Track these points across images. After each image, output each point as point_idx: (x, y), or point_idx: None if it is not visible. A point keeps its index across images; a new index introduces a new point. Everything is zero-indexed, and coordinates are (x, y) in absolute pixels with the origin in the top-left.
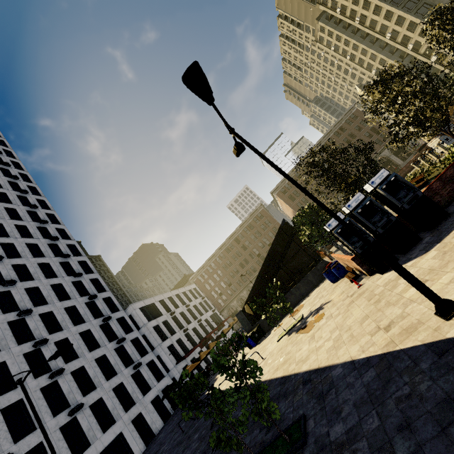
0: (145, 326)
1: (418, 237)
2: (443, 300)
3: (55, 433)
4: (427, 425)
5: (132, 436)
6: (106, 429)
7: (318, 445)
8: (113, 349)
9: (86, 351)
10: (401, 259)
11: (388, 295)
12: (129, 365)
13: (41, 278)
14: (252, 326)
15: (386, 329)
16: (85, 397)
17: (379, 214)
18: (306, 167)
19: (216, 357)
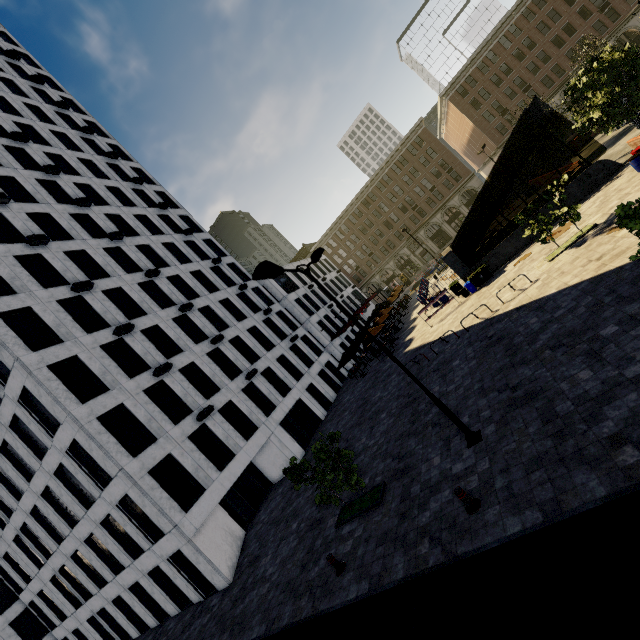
0: (286, 299)
1: None
2: None
3: (240, 395)
4: None
5: (311, 402)
6: (284, 395)
7: None
8: (261, 321)
9: (234, 321)
10: None
11: None
12: (283, 339)
13: (147, 234)
14: (469, 269)
15: None
16: (253, 365)
17: None
18: None
19: None
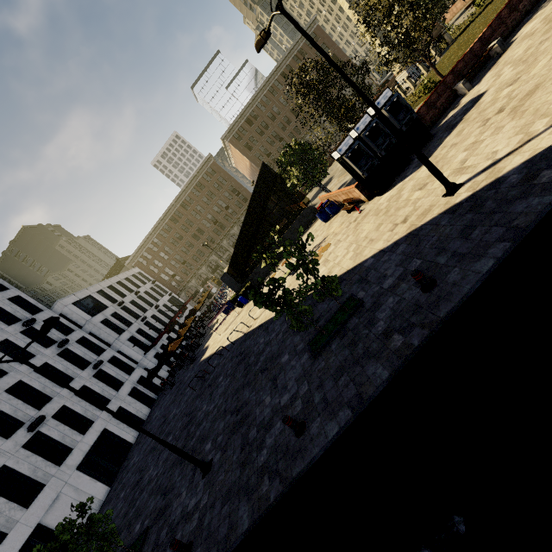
0: (90, 323)
1: (410, 158)
2: (451, 183)
3: (19, 453)
4: (456, 243)
5: (119, 428)
6: (85, 431)
7: (376, 296)
8: (55, 355)
9: (15, 364)
10: (397, 180)
11: (395, 204)
12: (85, 367)
13: None
14: (241, 286)
15: (404, 222)
16: (41, 410)
17: (383, 137)
18: (300, 89)
19: (289, 258)
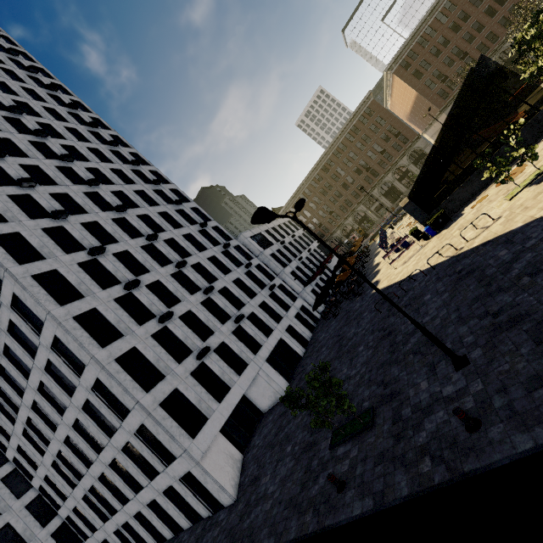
0: (263, 254)
1: None
2: None
3: (230, 336)
4: None
5: (291, 341)
6: (267, 336)
7: None
8: (243, 273)
9: (221, 274)
10: None
11: None
12: (262, 288)
13: (145, 206)
14: (428, 215)
15: None
16: (239, 311)
17: None
18: None
19: None
